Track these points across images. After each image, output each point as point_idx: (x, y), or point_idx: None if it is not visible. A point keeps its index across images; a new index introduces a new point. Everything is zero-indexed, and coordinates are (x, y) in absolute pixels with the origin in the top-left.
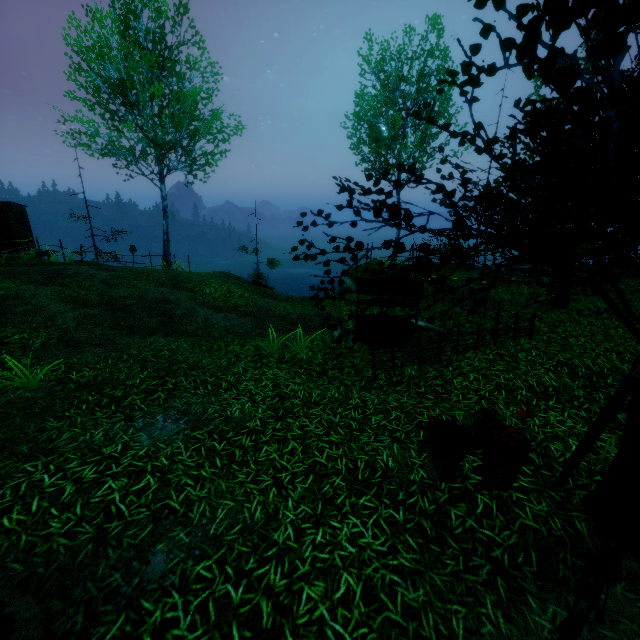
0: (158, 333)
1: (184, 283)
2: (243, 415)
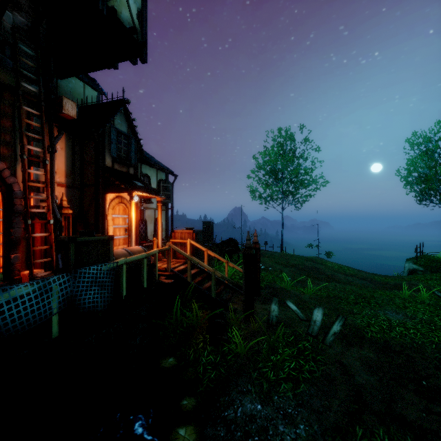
0: (332, 281)
1: (315, 260)
2: (429, 319)
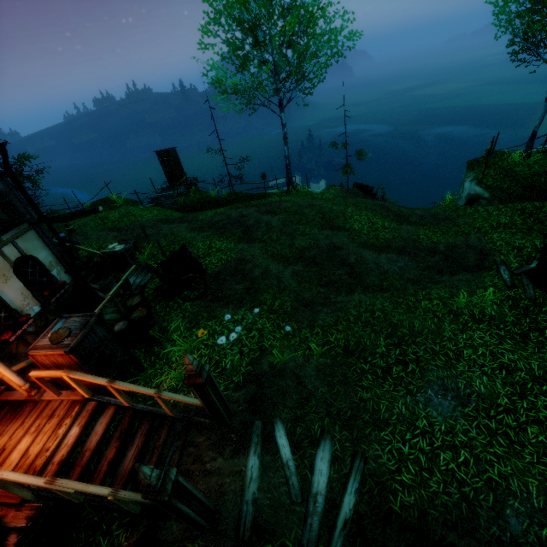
0: (356, 289)
1: (335, 221)
2: (489, 391)
